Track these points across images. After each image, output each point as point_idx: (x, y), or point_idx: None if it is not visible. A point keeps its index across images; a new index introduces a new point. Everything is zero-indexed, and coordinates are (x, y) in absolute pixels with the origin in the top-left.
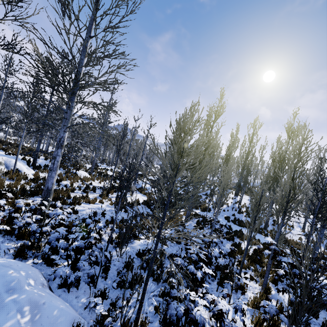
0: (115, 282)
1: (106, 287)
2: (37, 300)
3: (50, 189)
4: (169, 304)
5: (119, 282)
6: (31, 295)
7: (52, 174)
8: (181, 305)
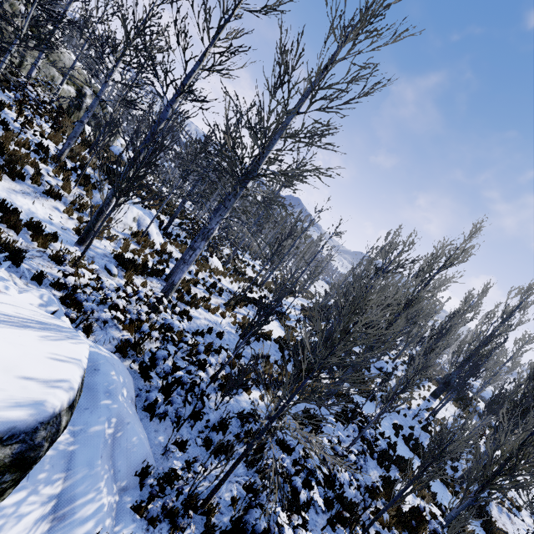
0: (200, 436)
1: (189, 438)
2: (124, 416)
3: (175, 284)
4: (251, 506)
5: (204, 441)
6: (121, 408)
7: (184, 268)
8: (264, 519)
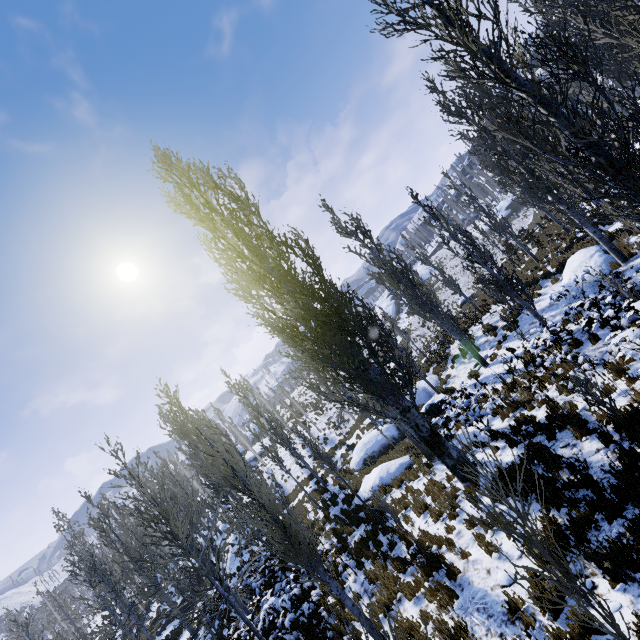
0: None
1: None
2: None
3: None
4: None
5: None
6: None
7: None
8: None
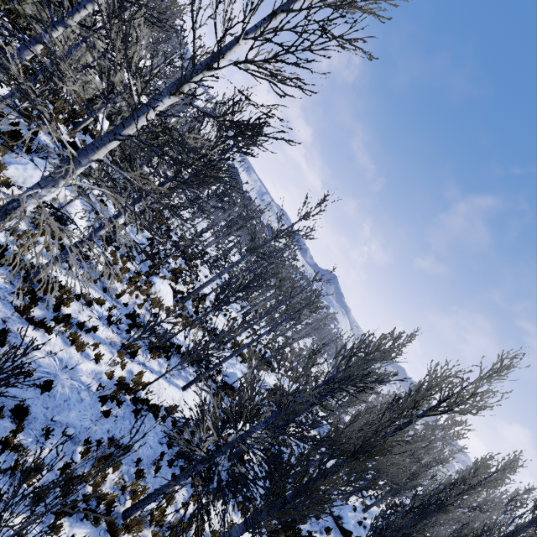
0: None
1: None
2: None
3: None
4: None
5: None
6: None
7: None
8: None
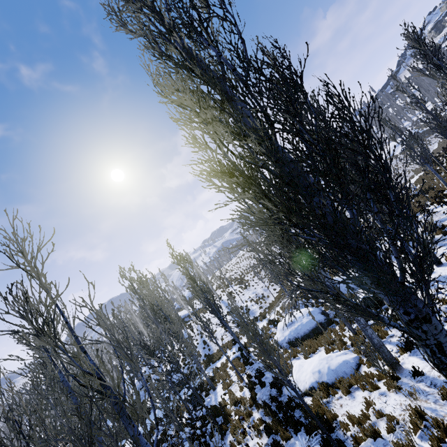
0: None
1: None
2: None
3: None
4: None
5: None
6: None
7: None
8: None
